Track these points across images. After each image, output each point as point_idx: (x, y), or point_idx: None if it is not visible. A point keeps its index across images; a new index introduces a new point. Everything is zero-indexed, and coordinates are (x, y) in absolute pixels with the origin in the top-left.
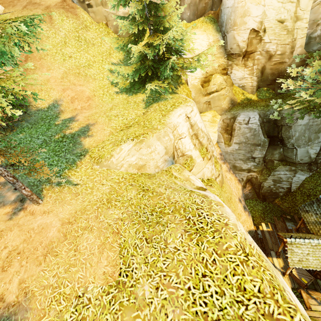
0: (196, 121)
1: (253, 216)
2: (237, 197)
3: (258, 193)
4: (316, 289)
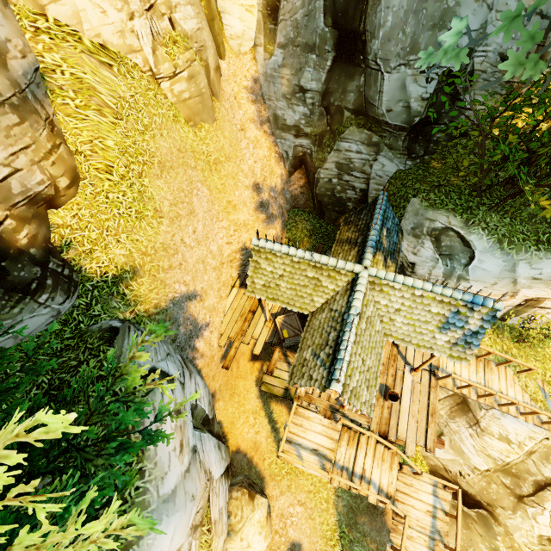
0: None
1: (290, 239)
2: (254, 180)
3: (313, 196)
4: None
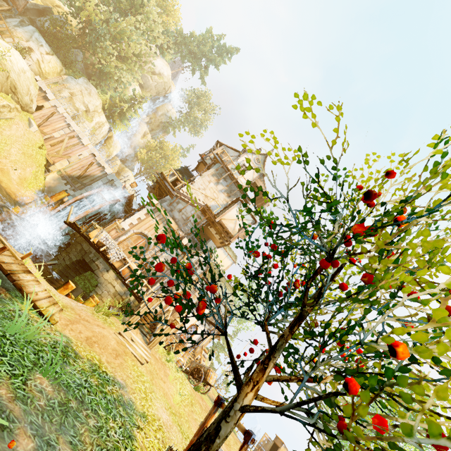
0: None
1: None
2: None
3: None
4: None
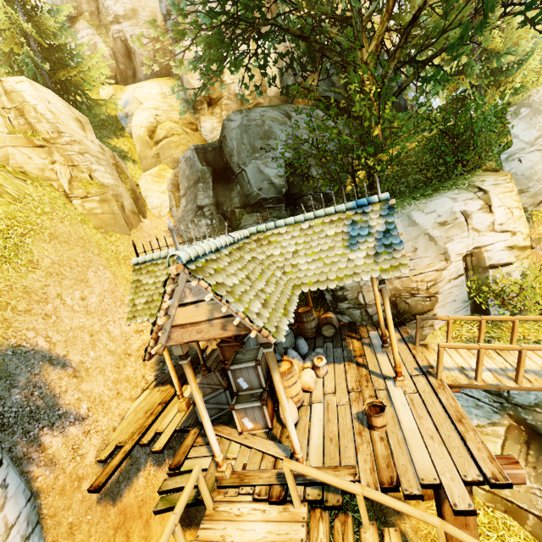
0: (22, 91)
1: None
2: None
3: None
4: (228, 421)
